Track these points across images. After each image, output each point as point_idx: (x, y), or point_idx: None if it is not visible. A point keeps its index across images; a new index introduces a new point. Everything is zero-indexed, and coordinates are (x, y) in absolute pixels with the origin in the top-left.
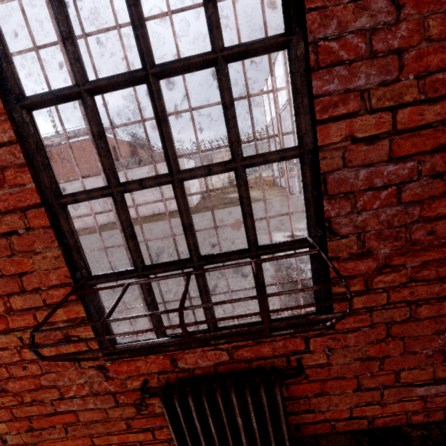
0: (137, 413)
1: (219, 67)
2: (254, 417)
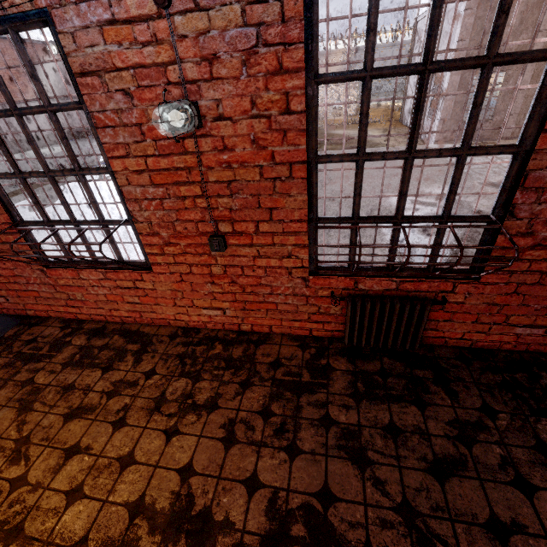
0: (317, 311)
1: (485, 72)
2: (405, 322)
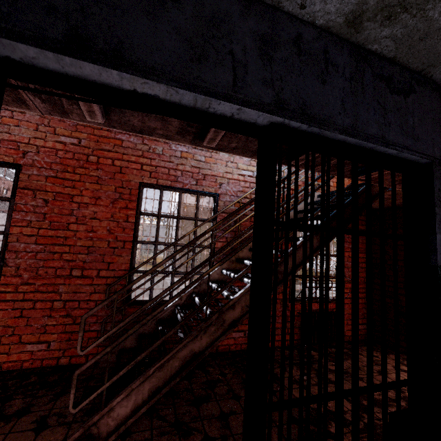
0: None
1: None
2: None
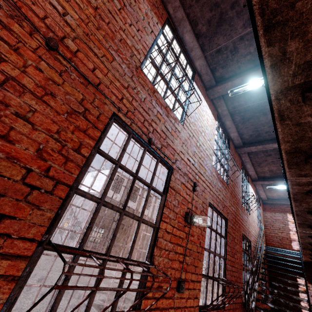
0: None
1: (221, 237)
2: None
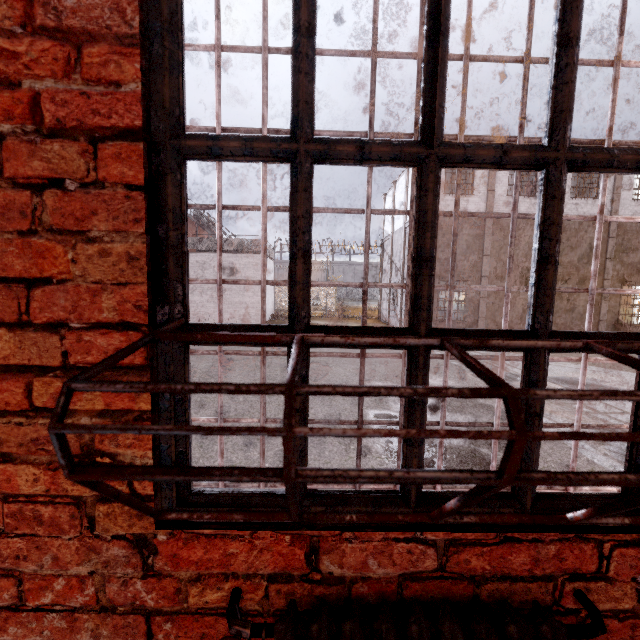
0: None
1: None
2: None
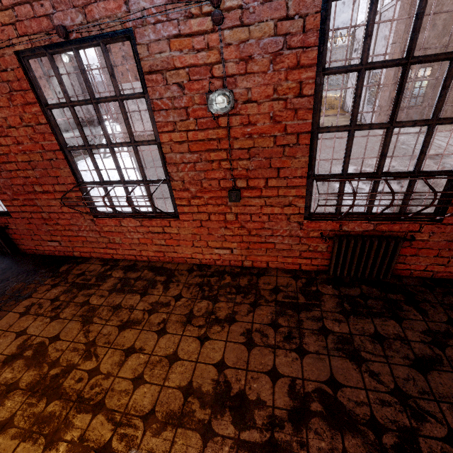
0: (307, 249)
1: (452, 63)
2: (381, 255)
